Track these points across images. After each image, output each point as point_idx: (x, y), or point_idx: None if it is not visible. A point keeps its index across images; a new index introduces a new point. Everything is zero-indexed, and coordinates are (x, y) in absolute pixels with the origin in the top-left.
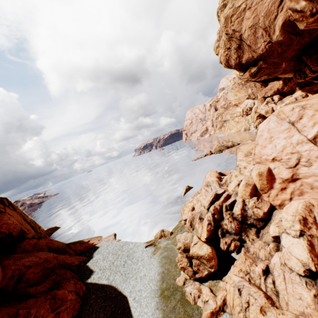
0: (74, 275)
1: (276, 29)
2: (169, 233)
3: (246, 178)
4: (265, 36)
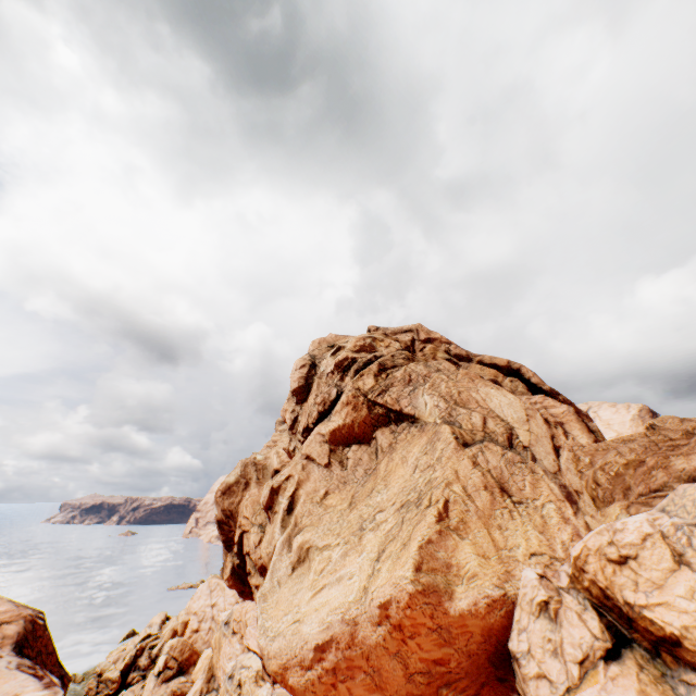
0: None
1: None
2: (82, 677)
3: (177, 623)
4: None
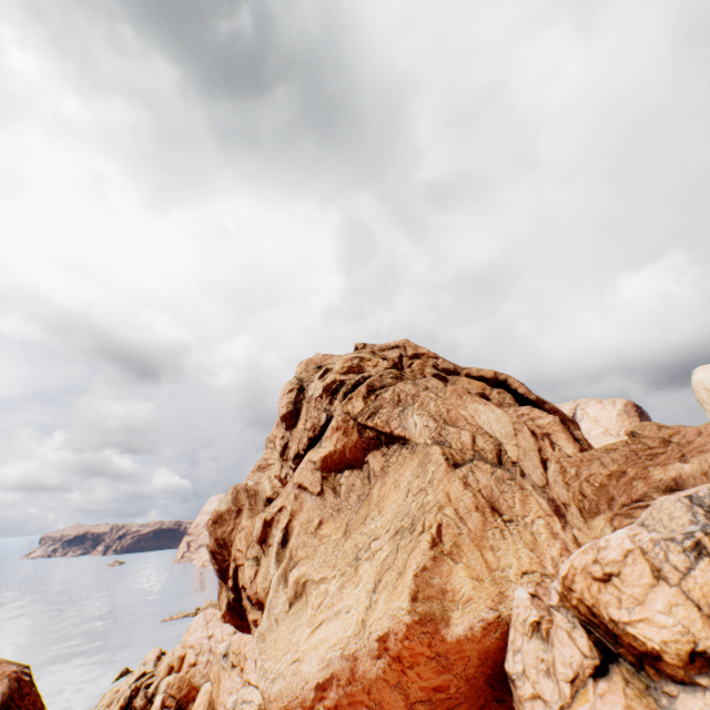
0: None
1: None
2: None
3: (173, 658)
4: None
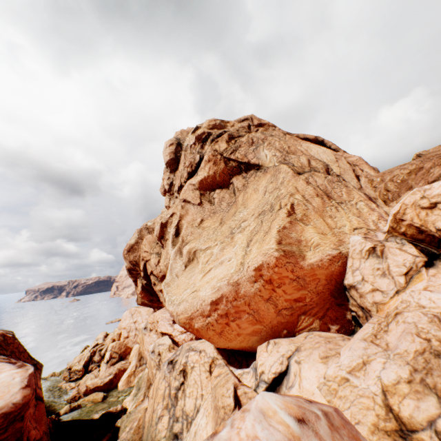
0: None
1: None
2: (59, 373)
3: (114, 335)
4: None
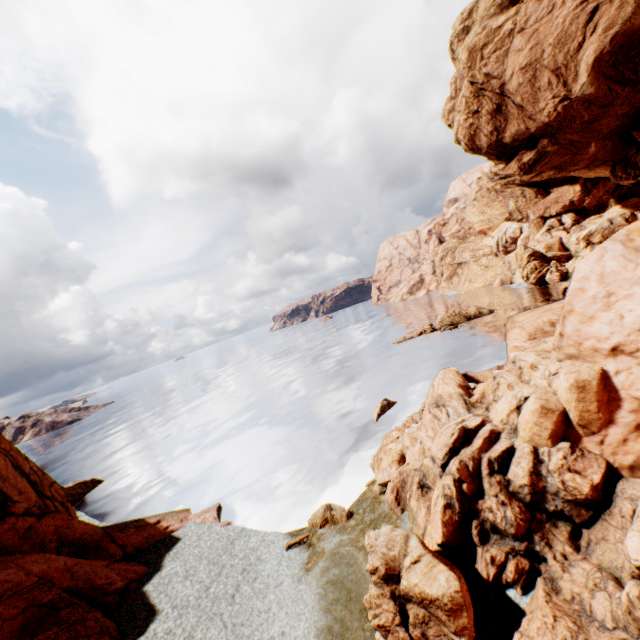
0: (105, 623)
1: (580, 71)
2: (343, 514)
3: (540, 393)
4: (555, 86)
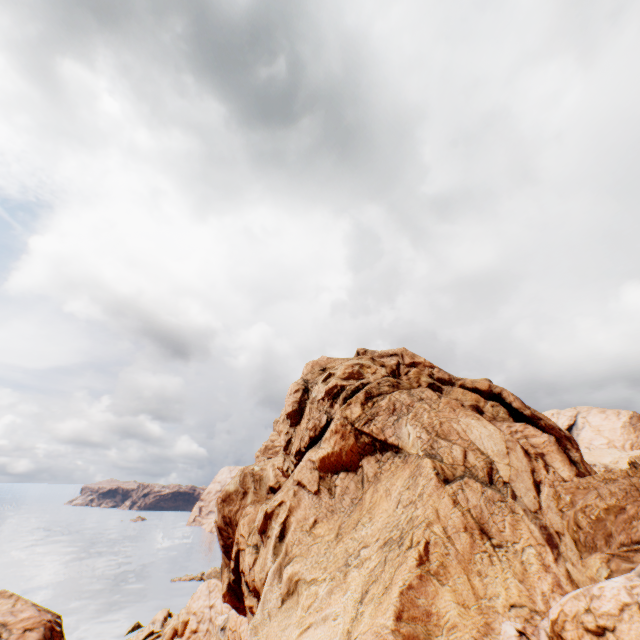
0: None
1: None
2: None
3: (178, 622)
4: None
